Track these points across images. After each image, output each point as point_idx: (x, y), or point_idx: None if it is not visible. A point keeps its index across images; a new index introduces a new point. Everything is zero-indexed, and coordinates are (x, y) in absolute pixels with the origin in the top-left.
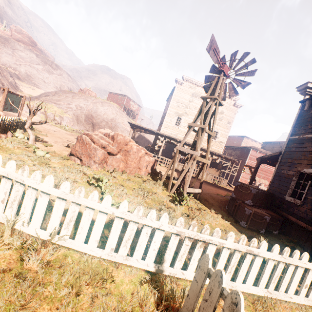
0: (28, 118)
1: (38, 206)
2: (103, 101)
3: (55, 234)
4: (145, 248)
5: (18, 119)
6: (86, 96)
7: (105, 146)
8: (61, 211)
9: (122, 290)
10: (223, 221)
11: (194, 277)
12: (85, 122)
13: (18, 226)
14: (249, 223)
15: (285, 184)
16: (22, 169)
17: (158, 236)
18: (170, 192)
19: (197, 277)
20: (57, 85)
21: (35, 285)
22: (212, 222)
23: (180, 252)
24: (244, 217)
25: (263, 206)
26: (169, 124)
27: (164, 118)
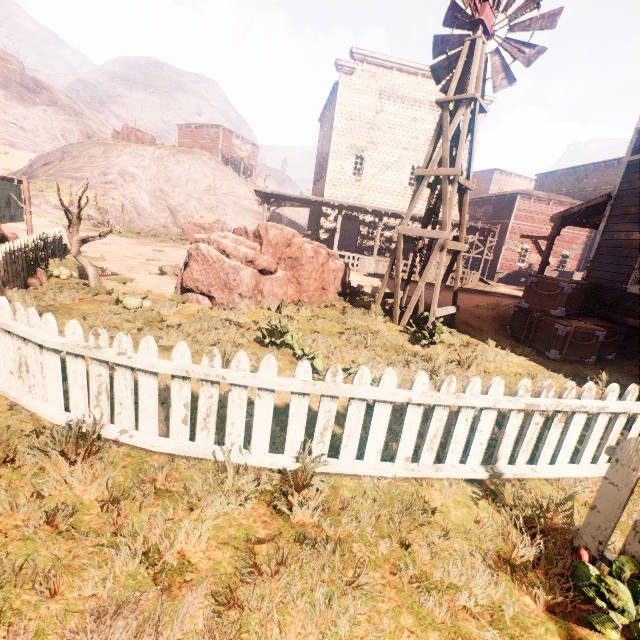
0: (68, 231)
1: (258, 416)
2: (176, 150)
3: (301, 457)
4: (444, 442)
5: (43, 236)
6: (135, 147)
7: (252, 260)
8: (305, 416)
9: (454, 520)
10: (518, 358)
11: (605, 479)
12: (152, 209)
13: (235, 459)
14: (566, 350)
15: (624, 261)
16: (208, 355)
17: (486, 420)
18: (401, 323)
19: (614, 477)
20: (54, 132)
21: (334, 547)
22: (502, 363)
23: (525, 437)
24: (555, 342)
25: (582, 313)
26: (340, 176)
27: (325, 164)
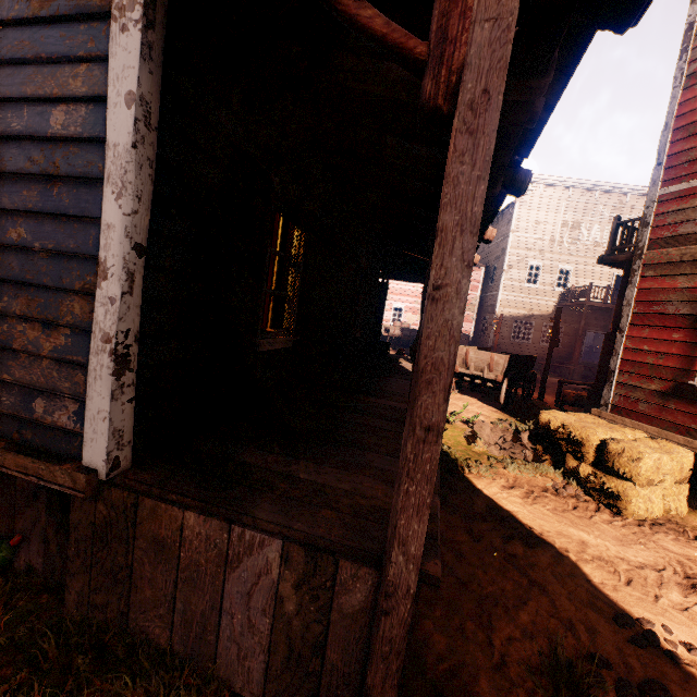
0: None
1: None
2: None
3: None
4: None
5: None
6: None
7: None
8: None
9: None
10: None
11: None
12: None
13: None
14: None
15: None
16: None
17: None
18: None
19: None
20: None
21: None
22: None
23: None
24: None
25: None
26: None
27: None
